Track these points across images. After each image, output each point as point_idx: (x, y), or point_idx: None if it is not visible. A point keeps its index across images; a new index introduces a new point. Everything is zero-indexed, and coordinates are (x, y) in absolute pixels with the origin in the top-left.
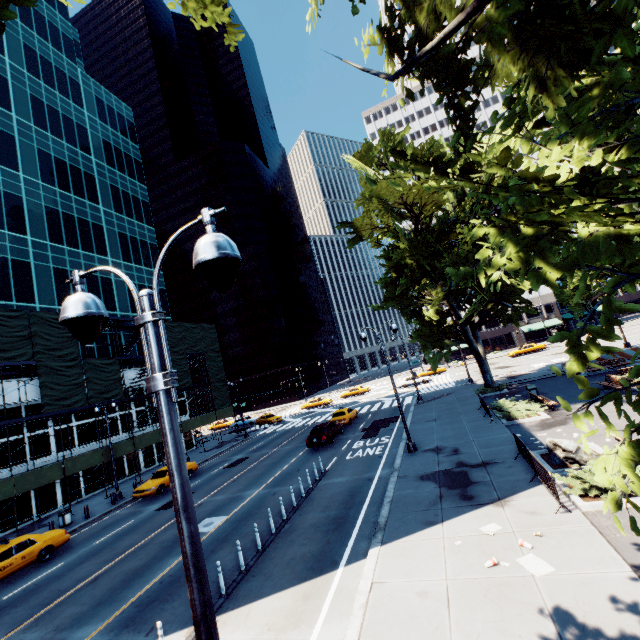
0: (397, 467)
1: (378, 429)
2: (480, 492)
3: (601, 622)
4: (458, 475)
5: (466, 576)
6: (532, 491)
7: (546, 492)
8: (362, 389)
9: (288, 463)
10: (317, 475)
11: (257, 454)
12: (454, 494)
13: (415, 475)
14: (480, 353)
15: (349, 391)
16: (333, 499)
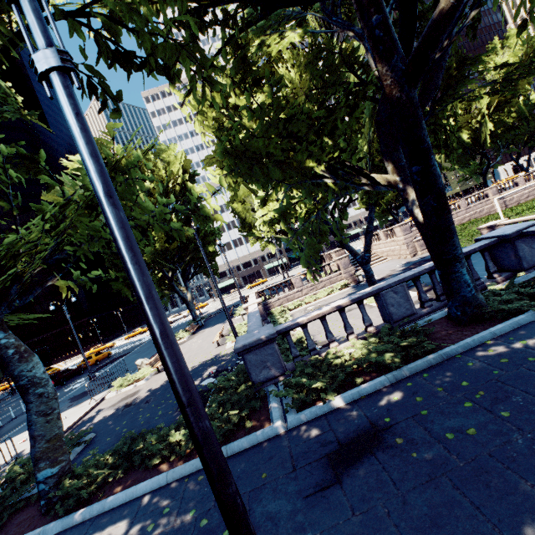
0: (68, 395)
1: (106, 365)
2: (81, 400)
3: (26, 452)
4: (88, 392)
5: (4, 452)
6: (101, 393)
7: (106, 392)
8: (142, 329)
9: (14, 410)
10: (13, 415)
11: (2, 409)
12: (68, 405)
13: (69, 398)
14: (186, 298)
15: (132, 333)
16: (5, 430)
